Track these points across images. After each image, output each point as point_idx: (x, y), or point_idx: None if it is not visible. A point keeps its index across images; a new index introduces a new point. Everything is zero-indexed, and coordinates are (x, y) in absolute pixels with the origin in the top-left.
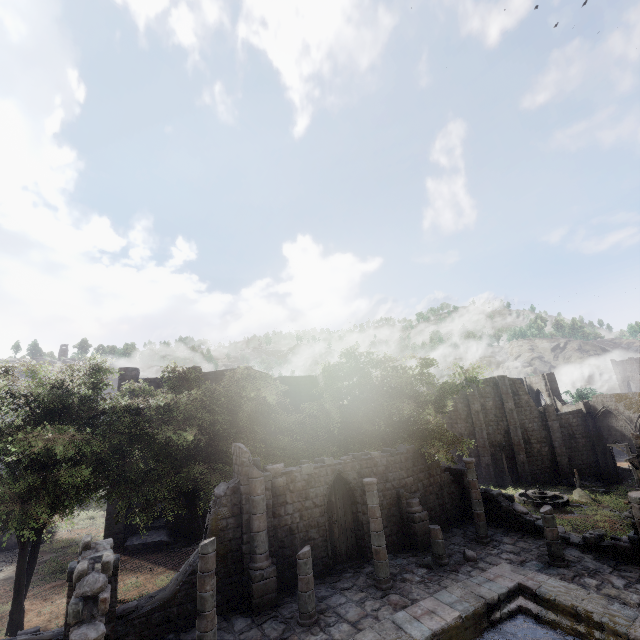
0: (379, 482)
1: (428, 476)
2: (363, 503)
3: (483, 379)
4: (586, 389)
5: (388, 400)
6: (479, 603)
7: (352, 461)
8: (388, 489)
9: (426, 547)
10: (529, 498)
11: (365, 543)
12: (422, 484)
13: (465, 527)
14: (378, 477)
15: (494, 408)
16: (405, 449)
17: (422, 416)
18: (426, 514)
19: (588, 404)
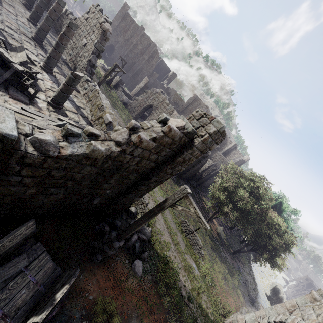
0: None
1: None
2: None
3: (148, 37)
4: (182, 97)
5: None
6: None
7: None
8: None
9: None
10: (105, 67)
11: None
12: None
13: None
14: None
15: (140, 51)
16: None
17: None
18: None
19: (168, 89)
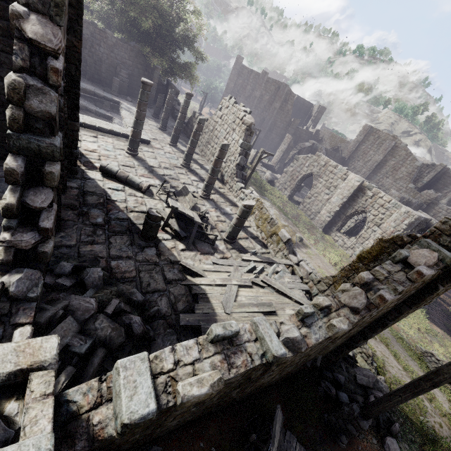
0: (106, 49)
1: (144, 70)
2: (90, 51)
3: (274, 79)
4: (341, 134)
5: (129, 3)
6: (89, 89)
7: (88, 23)
8: (112, 57)
9: (121, 94)
10: None
11: (86, 70)
12: (138, 71)
13: (154, 105)
14: (106, 46)
15: (267, 102)
16: (133, 44)
17: (139, 23)
18: (127, 81)
19: (318, 132)
